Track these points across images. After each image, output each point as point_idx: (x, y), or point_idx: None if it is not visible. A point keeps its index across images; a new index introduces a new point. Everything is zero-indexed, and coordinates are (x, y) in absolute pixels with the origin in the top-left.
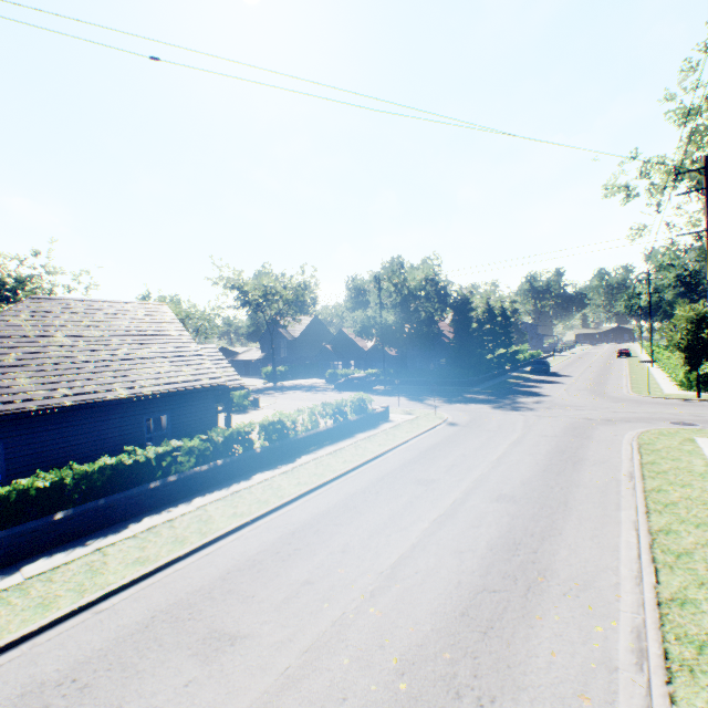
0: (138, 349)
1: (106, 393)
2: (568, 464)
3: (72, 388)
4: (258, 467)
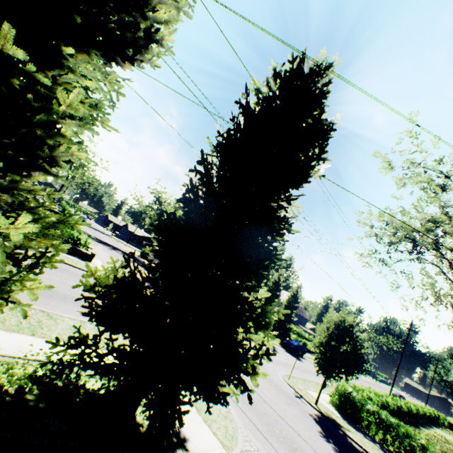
0: None
1: None
2: None
3: None
4: None
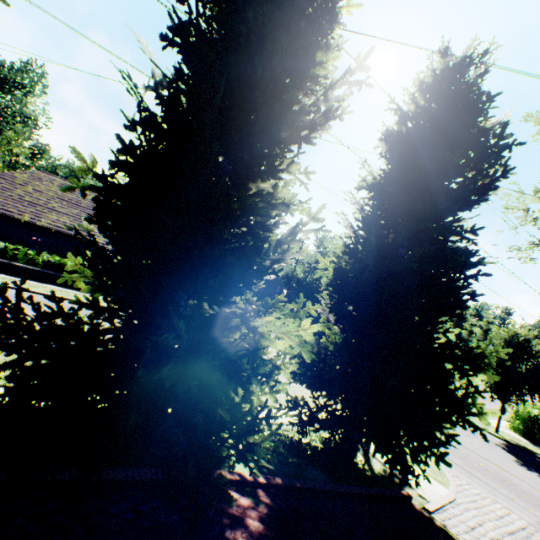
0: (65, 208)
1: (18, 215)
2: None
3: (4, 206)
4: (63, 285)
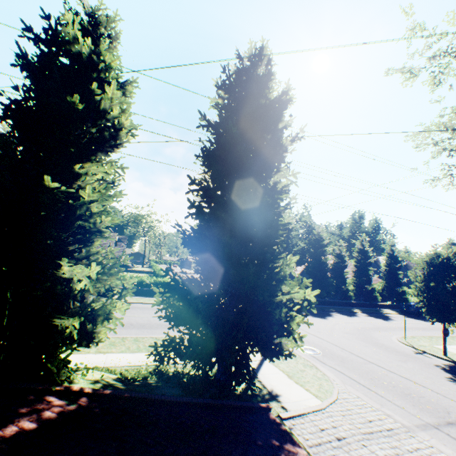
0: None
1: None
2: (136, 326)
3: None
4: None
